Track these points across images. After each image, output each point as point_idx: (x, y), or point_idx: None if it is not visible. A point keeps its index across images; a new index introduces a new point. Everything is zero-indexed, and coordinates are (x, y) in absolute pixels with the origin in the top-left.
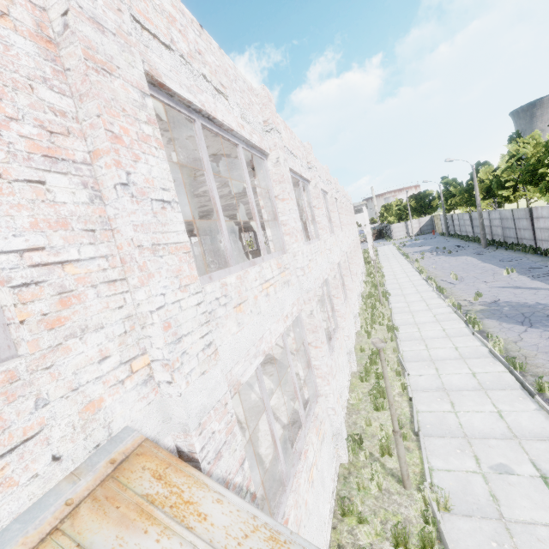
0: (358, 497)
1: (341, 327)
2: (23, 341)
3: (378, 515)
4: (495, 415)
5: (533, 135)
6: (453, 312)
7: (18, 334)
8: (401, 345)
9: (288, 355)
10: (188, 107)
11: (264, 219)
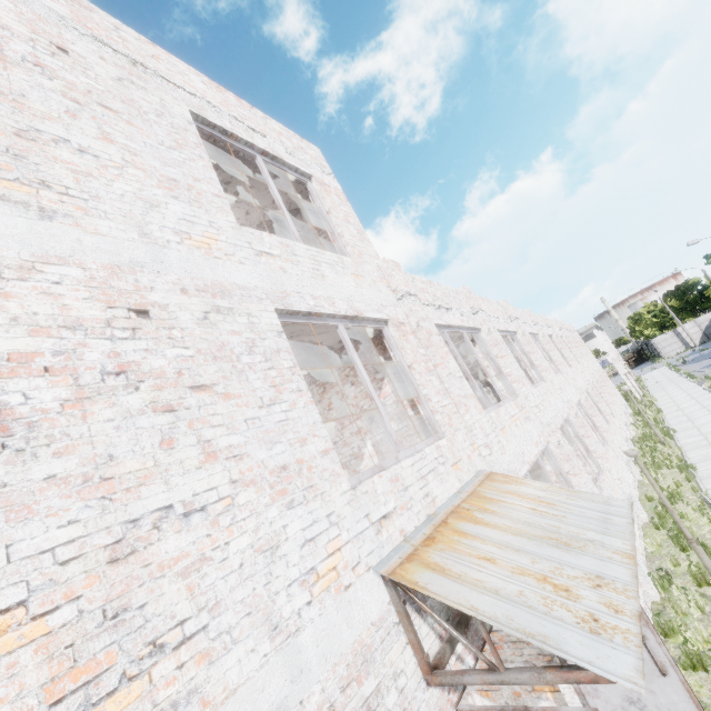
0: (677, 619)
1: (606, 469)
2: (447, 430)
3: (706, 631)
4: None
5: None
6: None
7: (445, 428)
8: (704, 483)
9: (549, 476)
10: (440, 327)
11: (491, 375)
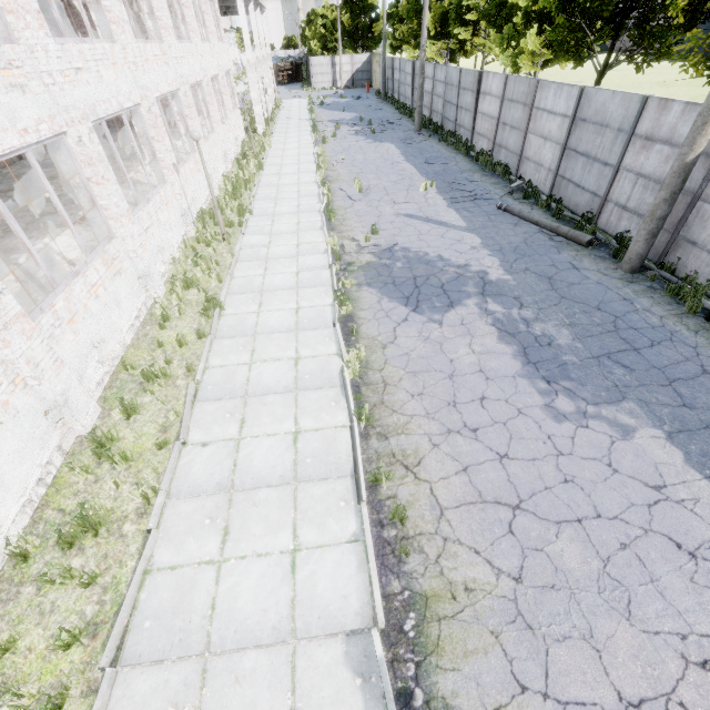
0: None
1: (3, 361)
2: None
3: None
4: (285, 564)
5: None
6: (327, 267)
7: None
8: (213, 350)
9: None
10: None
11: None
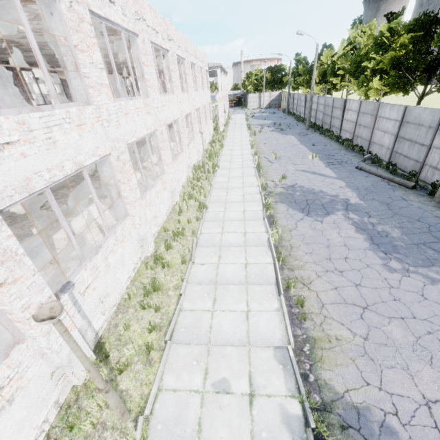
0: None
1: (131, 215)
2: None
3: None
4: (243, 316)
5: (371, 24)
6: (259, 193)
7: None
8: (203, 226)
9: None
10: None
11: None
